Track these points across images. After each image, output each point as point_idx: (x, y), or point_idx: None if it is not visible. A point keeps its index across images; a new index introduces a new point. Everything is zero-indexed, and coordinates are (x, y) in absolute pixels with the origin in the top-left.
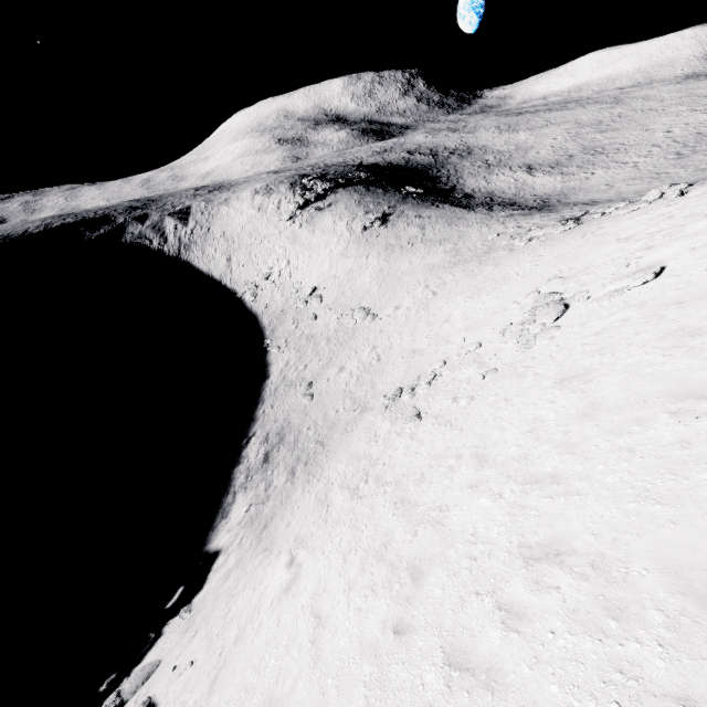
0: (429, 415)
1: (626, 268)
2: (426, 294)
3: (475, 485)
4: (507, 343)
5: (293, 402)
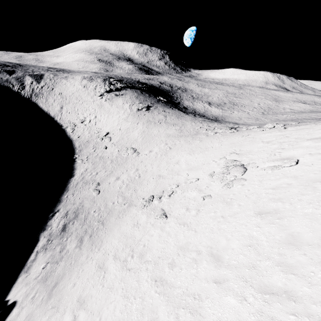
0: (172, 216)
1: (274, 156)
2: (166, 147)
3: (219, 281)
4: (214, 181)
5: (86, 193)
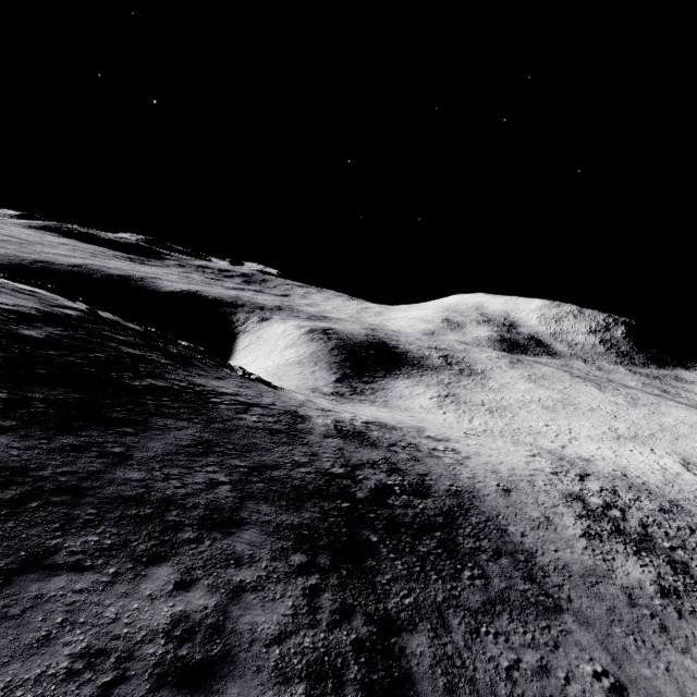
0: None
1: None
2: None
3: None
4: None
5: None
